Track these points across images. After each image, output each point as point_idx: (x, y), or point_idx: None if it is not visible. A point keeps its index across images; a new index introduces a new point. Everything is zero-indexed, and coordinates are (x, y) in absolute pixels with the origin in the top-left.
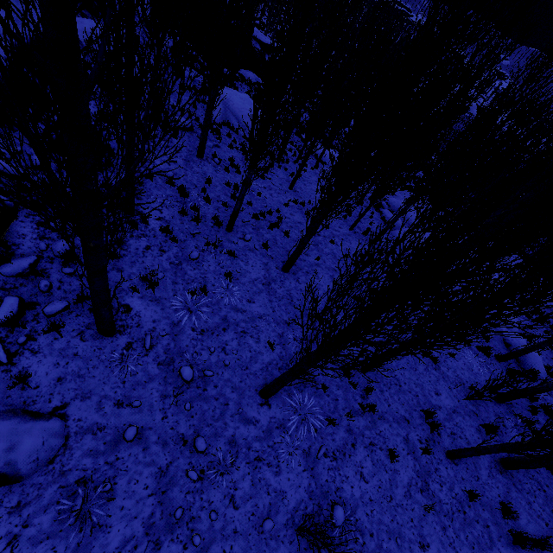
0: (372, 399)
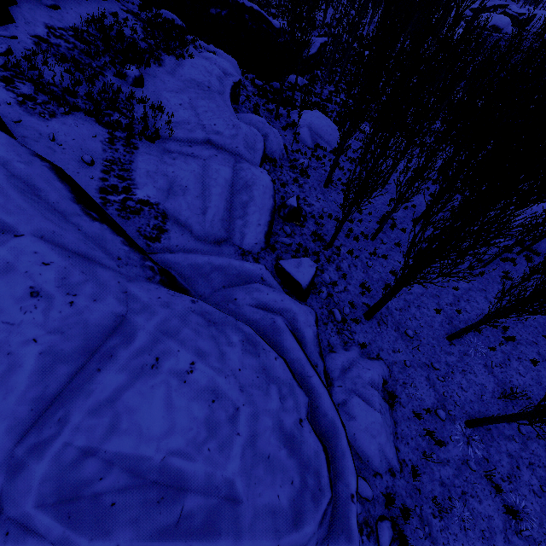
0: (509, 333)
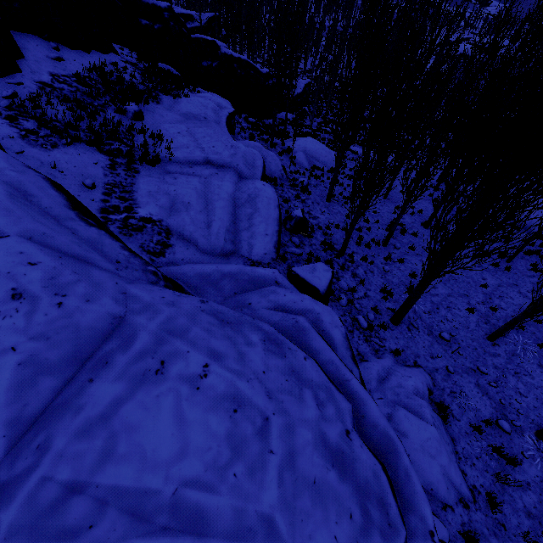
0: None
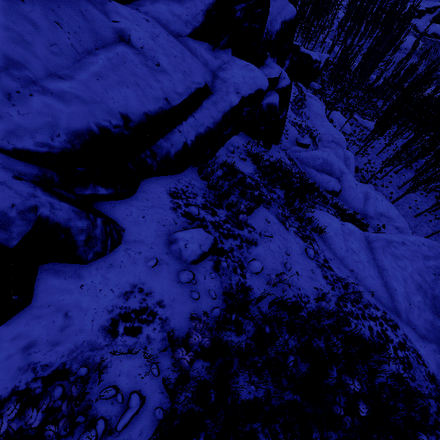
0: (437, 217)
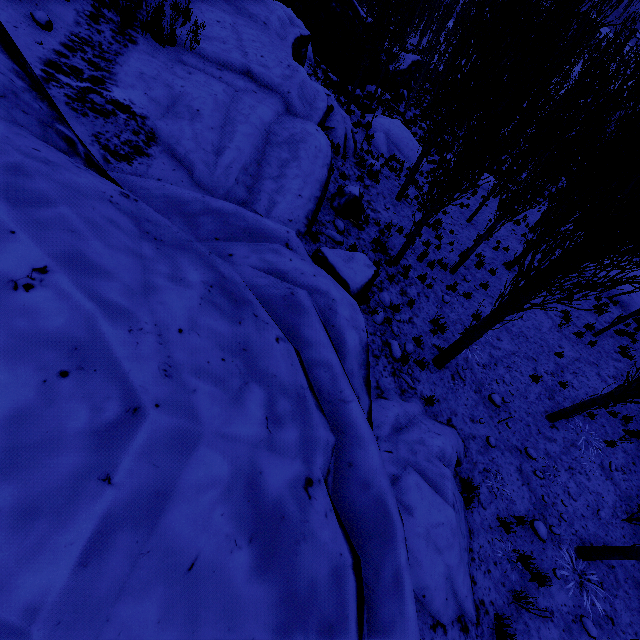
0: (632, 427)
